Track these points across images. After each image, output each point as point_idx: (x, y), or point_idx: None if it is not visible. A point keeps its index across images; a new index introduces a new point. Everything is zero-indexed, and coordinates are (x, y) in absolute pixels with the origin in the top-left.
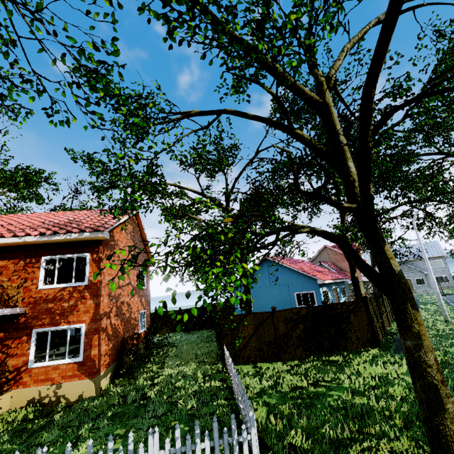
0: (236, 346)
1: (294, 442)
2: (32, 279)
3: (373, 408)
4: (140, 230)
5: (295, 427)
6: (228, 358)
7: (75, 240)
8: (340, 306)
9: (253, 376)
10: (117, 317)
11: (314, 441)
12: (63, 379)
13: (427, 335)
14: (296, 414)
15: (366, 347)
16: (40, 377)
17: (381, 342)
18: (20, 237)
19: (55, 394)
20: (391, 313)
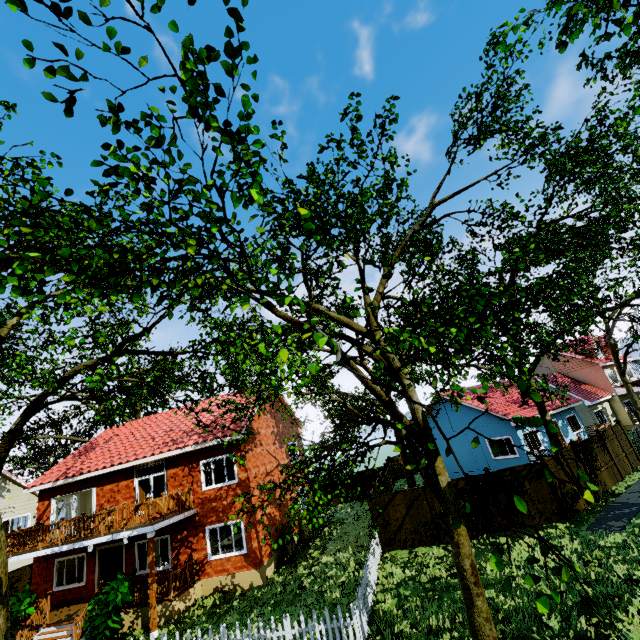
0: (389, 529)
1: (406, 630)
2: (196, 482)
3: (489, 601)
4: (280, 400)
5: (409, 617)
6: (373, 546)
7: (221, 443)
8: (508, 472)
9: (403, 564)
10: (271, 505)
11: (420, 630)
12: (235, 569)
13: (465, 543)
14: (421, 606)
15: (552, 522)
16: (219, 568)
17: (579, 514)
18: (181, 449)
19: (232, 582)
20: (637, 457)
